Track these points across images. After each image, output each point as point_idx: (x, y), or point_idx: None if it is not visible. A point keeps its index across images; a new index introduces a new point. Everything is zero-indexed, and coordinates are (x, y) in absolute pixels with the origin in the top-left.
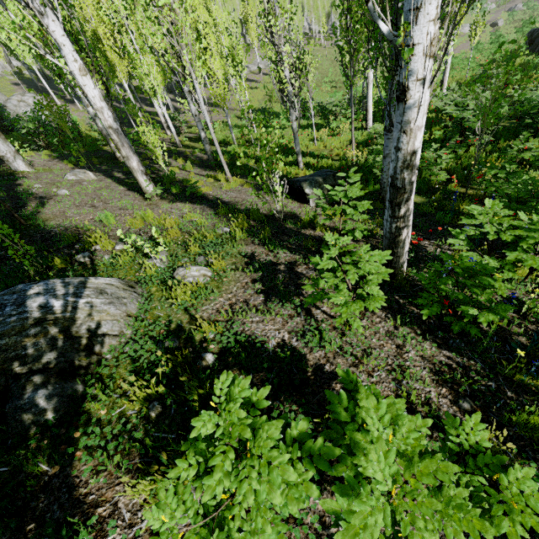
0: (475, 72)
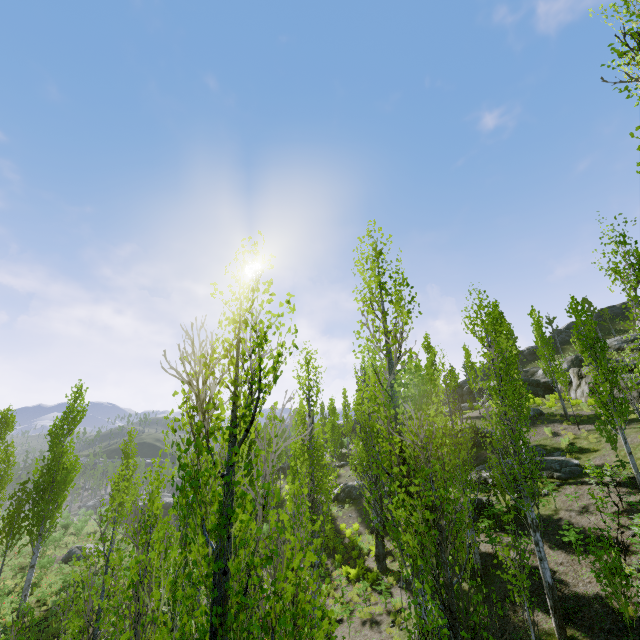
0: None
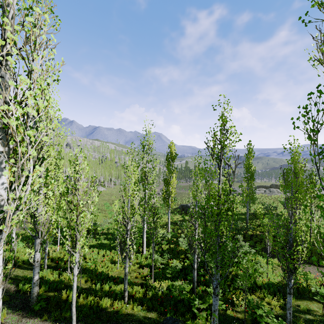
0: (172, 219)
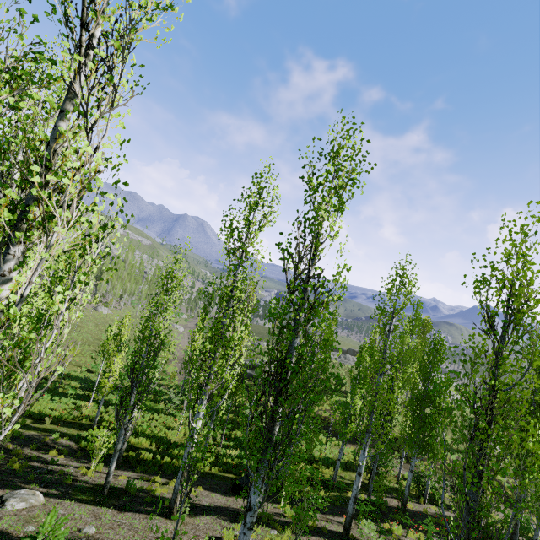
0: None
